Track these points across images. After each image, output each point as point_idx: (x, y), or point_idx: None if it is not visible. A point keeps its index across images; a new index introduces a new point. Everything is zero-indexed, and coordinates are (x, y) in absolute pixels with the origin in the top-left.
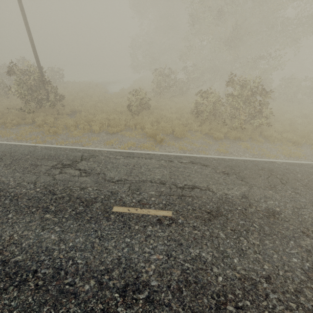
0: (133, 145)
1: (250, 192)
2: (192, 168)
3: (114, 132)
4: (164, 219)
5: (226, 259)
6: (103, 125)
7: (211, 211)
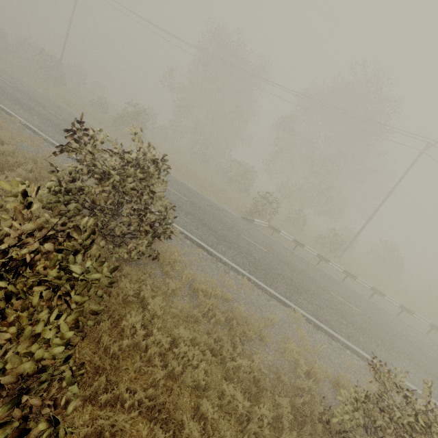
0: (52, 96)
1: (50, 105)
2: (51, 101)
3: (58, 97)
4: (8, 84)
5: (5, 87)
6: (59, 94)
7: (25, 93)
